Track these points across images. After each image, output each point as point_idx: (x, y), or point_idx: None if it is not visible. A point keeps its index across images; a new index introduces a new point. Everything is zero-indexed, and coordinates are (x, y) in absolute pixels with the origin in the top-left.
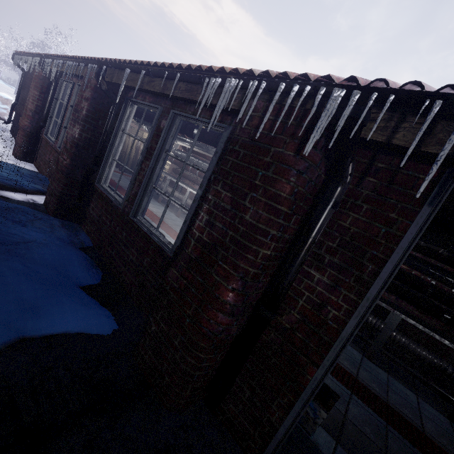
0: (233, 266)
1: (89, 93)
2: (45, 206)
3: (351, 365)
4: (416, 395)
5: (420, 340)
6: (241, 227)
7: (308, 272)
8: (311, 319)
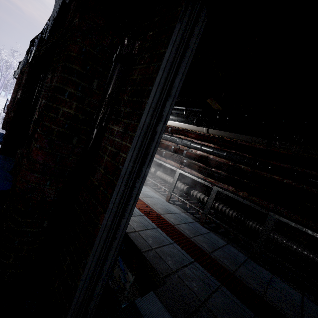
0: (41, 127)
1: (27, 68)
2: (0, 149)
3: (231, 263)
4: (301, 294)
5: (301, 242)
6: (50, 93)
7: (112, 128)
8: (110, 170)
